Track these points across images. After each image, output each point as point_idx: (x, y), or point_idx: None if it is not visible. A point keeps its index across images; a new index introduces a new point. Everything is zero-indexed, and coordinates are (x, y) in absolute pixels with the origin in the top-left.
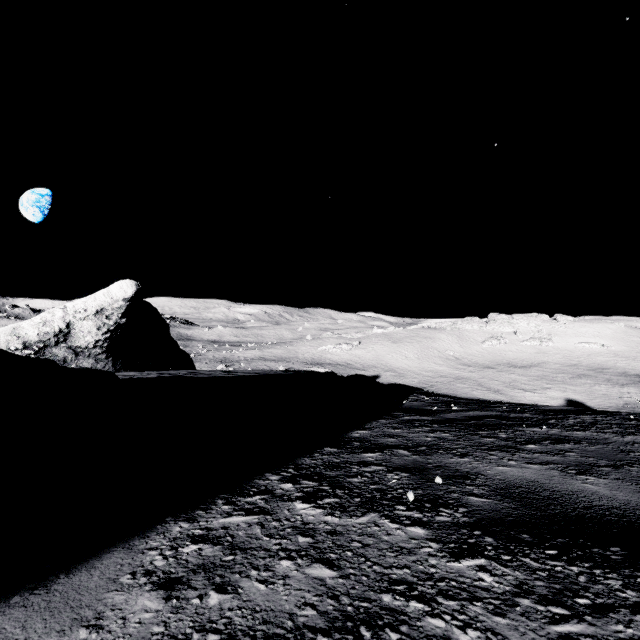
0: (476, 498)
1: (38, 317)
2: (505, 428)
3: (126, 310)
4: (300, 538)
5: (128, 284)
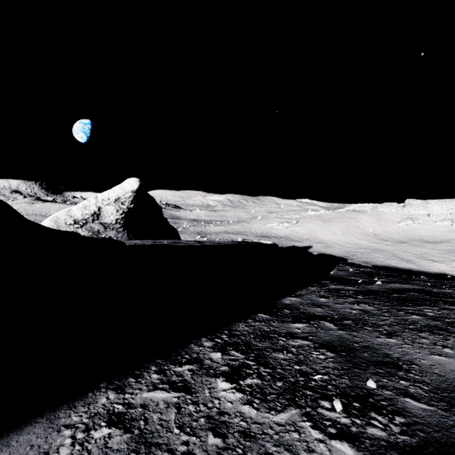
0: (414, 402)
1: (81, 203)
2: (430, 305)
3: (133, 198)
4: (210, 437)
5: (134, 181)
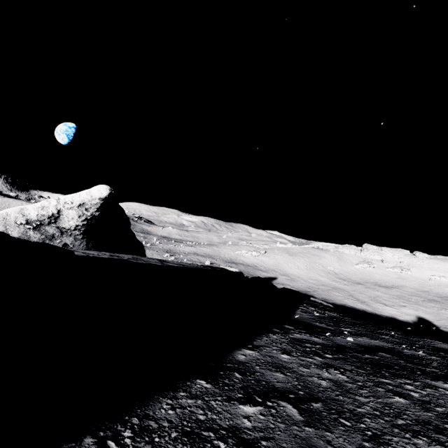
0: None
1: (39, 203)
2: (409, 376)
3: (100, 206)
4: None
5: (104, 188)
